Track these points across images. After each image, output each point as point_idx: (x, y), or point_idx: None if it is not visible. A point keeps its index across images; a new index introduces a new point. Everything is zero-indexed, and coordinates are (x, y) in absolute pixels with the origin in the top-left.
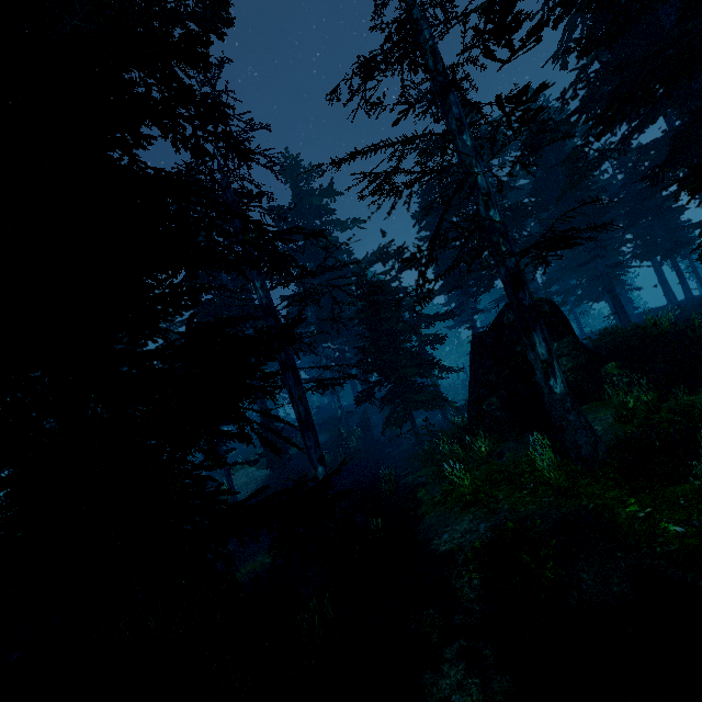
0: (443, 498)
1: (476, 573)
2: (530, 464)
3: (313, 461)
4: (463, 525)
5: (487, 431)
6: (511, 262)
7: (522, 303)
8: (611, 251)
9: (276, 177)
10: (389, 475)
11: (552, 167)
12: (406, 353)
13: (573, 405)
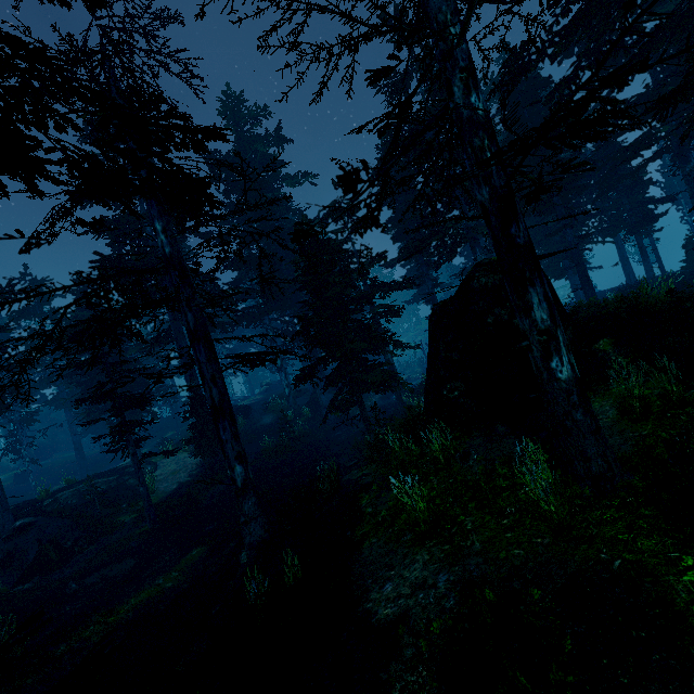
0: (389, 518)
1: (433, 689)
2: (509, 477)
3: (229, 459)
4: (414, 573)
5: (448, 422)
6: (500, 179)
7: (514, 242)
8: (576, 226)
9: (197, 94)
10: (330, 471)
11: (534, 103)
12: (355, 325)
13: (580, 398)
